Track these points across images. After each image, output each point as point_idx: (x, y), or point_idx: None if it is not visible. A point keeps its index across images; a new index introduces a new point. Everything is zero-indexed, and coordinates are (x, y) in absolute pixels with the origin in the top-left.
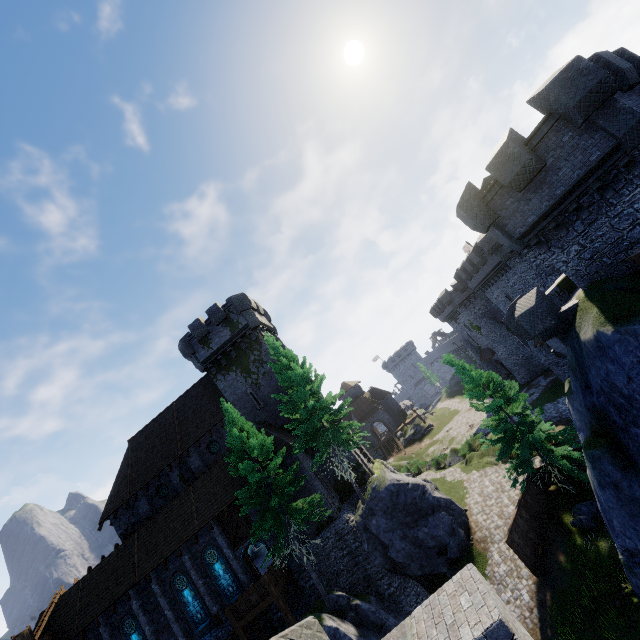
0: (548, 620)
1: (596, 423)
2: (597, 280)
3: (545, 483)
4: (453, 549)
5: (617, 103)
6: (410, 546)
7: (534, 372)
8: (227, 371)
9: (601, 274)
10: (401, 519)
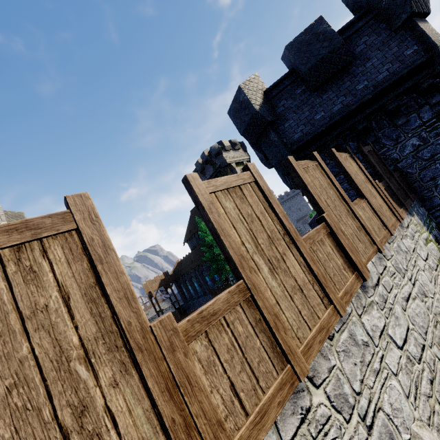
0: None
1: None
2: None
3: None
4: None
5: (270, 134)
6: None
7: None
8: None
9: None
10: None
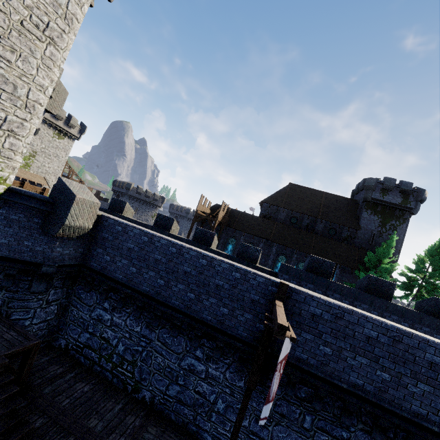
0: None
1: None
2: None
3: None
4: None
5: None
6: None
7: None
8: (375, 213)
9: None
10: None
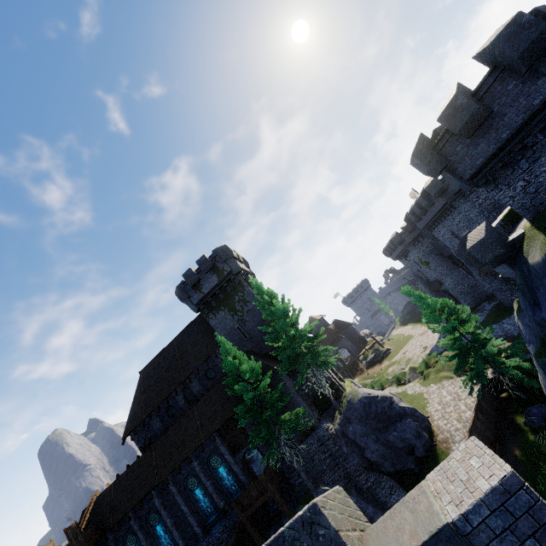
0: None
1: (545, 335)
2: (542, 210)
3: (497, 391)
4: (419, 449)
5: None
6: (383, 448)
7: (479, 298)
8: (217, 311)
9: (545, 205)
10: (373, 426)
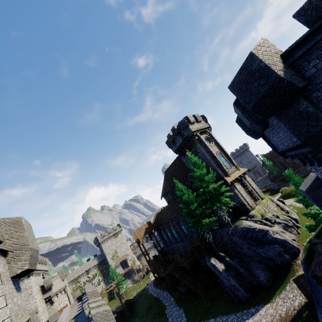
0: (298, 319)
1: None
2: None
3: None
4: (278, 261)
5: (299, 104)
6: (252, 252)
7: None
8: (184, 155)
9: None
10: (248, 241)
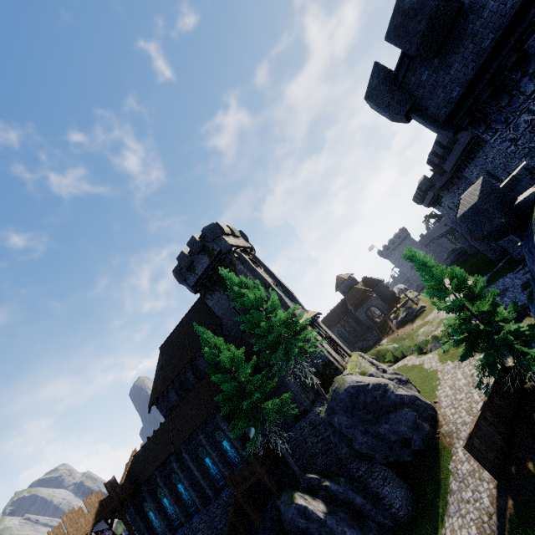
0: (507, 530)
1: None
2: None
3: (520, 381)
4: (417, 442)
5: None
6: (372, 440)
7: None
8: (213, 291)
9: None
10: (362, 417)
